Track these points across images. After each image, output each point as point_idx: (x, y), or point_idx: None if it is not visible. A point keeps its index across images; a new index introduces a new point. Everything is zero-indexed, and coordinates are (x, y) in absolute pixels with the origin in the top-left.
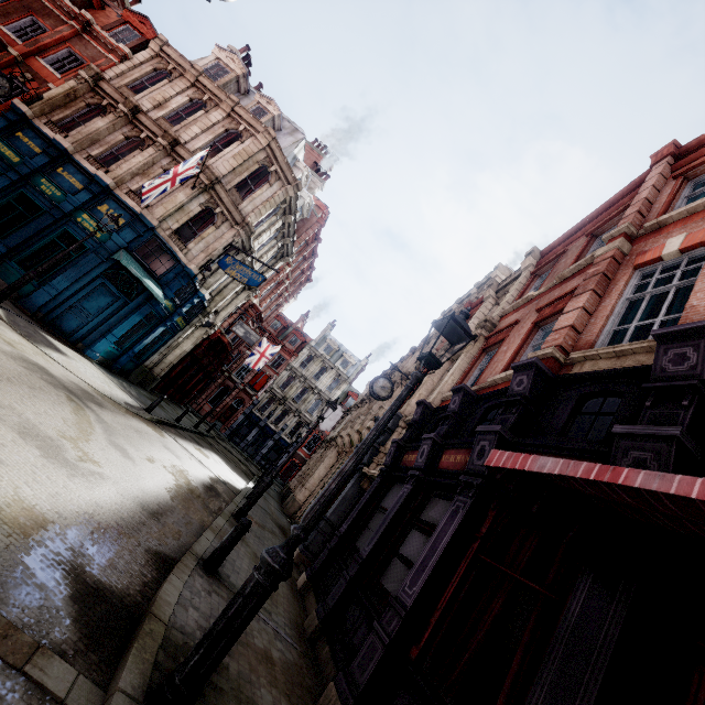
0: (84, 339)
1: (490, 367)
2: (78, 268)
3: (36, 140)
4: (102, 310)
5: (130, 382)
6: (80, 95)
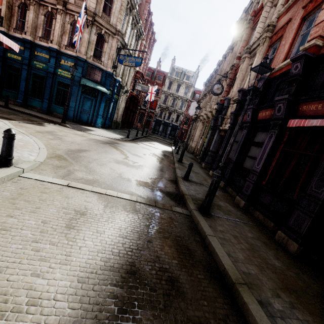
0: (92, 121)
1: (276, 58)
2: (73, 95)
3: (18, 43)
4: (90, 107)
5: (113, 129)
6: (12, 3)
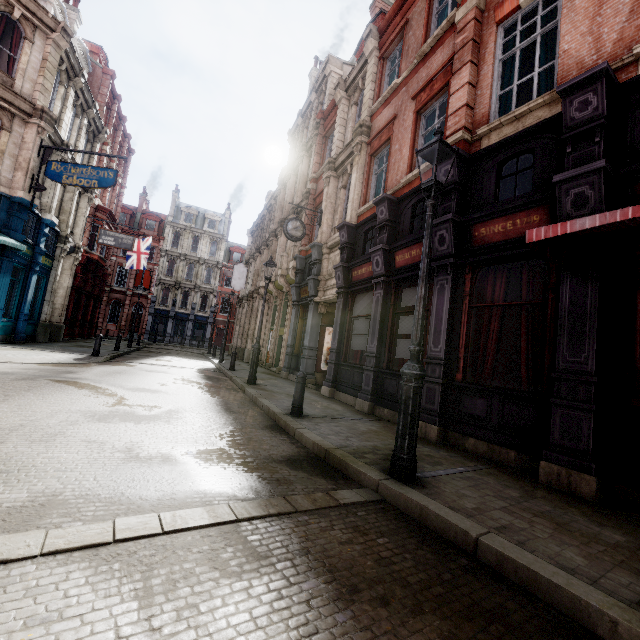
0: None
1: (392, 169)
2: None
3: None
4: None
5: (43, 343)
6: None
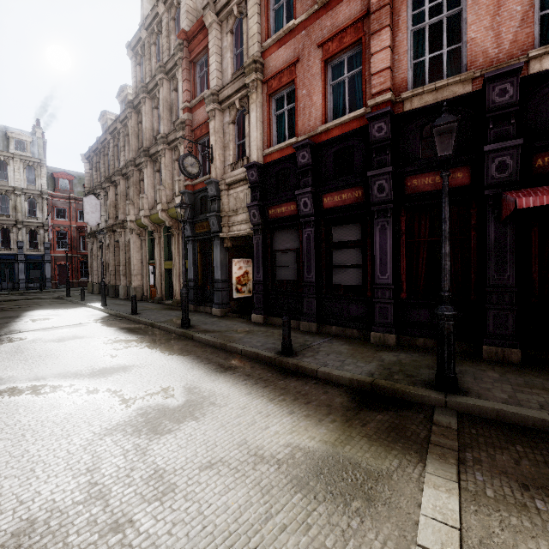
0: None
1: (302, 114)
2: None
3: None
4: None
5: None
6: None
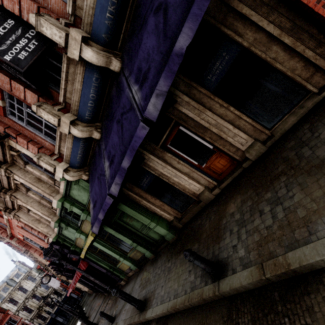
0: None
1: None
2: None
3: None
4: None
5: None
6: None
